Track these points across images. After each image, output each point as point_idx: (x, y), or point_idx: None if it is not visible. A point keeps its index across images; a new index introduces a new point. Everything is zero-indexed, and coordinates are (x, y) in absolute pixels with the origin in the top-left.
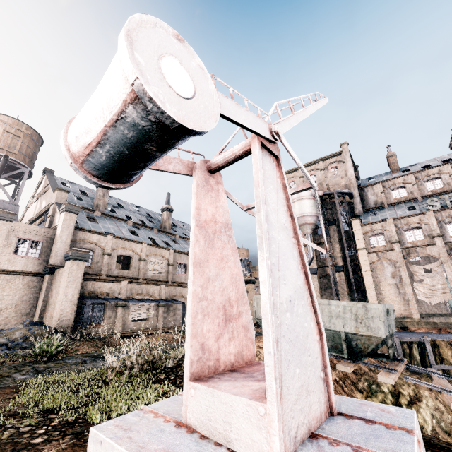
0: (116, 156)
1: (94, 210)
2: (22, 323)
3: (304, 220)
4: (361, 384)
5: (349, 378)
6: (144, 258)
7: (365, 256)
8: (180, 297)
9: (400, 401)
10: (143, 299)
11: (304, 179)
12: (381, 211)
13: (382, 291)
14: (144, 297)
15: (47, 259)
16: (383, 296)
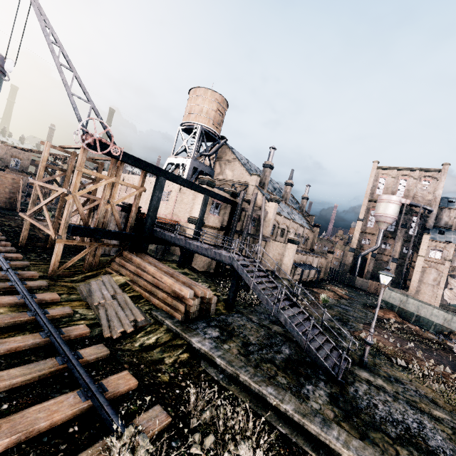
0: None
1: (264, 188)
2: (269, 271)
3: (385, 219)
4: None
5: None
6: (289, 230)
7: (421, 261)
8: (309, 262)
9: None
10: (302, 263)
11: (395, 179)
12: (447, 232)
13: (421, 286)
14: (301, 262)
15: (257, 228)
16: (420, 289)
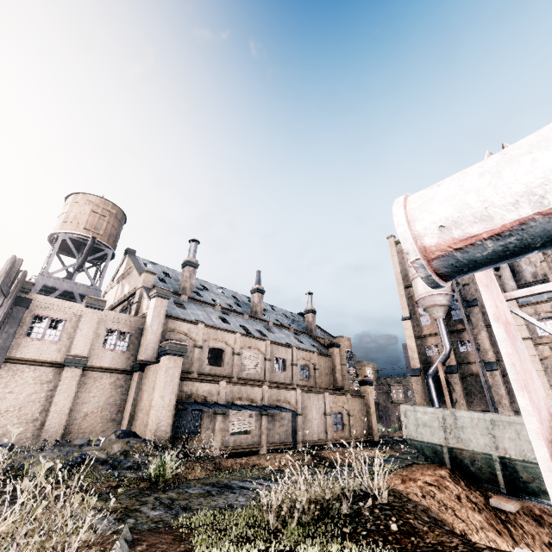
0: (512, 250)
1: (180, 294)
2: (114, 433)
3: (433, 300)
4: None
5: None
6: (238, 351)
7: (531, 348)
8: (285, 403)
9: None
10: (243, 404)
11: None
12: None
13: None
14: (244, 402)
15: (135, 353)
16: None
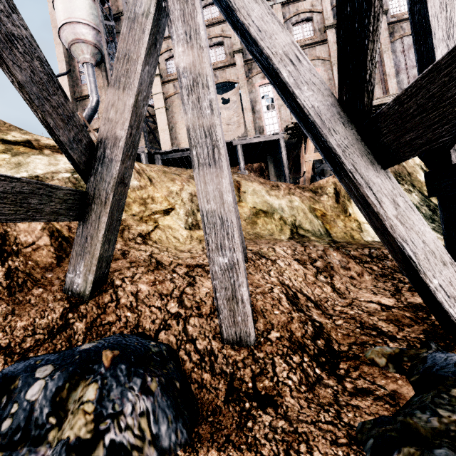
0: None
1: None
2: None
3: (75, 33)
4: None
5: None
6: None
7: (159, 86)
8: None
9: None
10: None
11: None
12: None
13: (178, 135)
14: None
15: None
16: (179, 142)
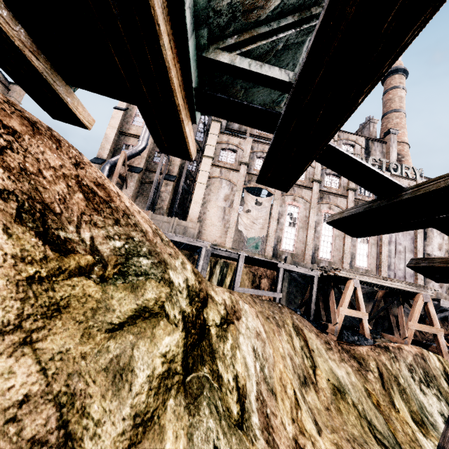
0: None
1: None
2: None
3: None
4: (95, 234)
5: (37, 188)
6: None
7: (208, 166)
8: None
9: (205, 316)
10: None
11: None
12: (242, 135)
13: (207, 211)
14: None
15: None
16: (205, 218)
